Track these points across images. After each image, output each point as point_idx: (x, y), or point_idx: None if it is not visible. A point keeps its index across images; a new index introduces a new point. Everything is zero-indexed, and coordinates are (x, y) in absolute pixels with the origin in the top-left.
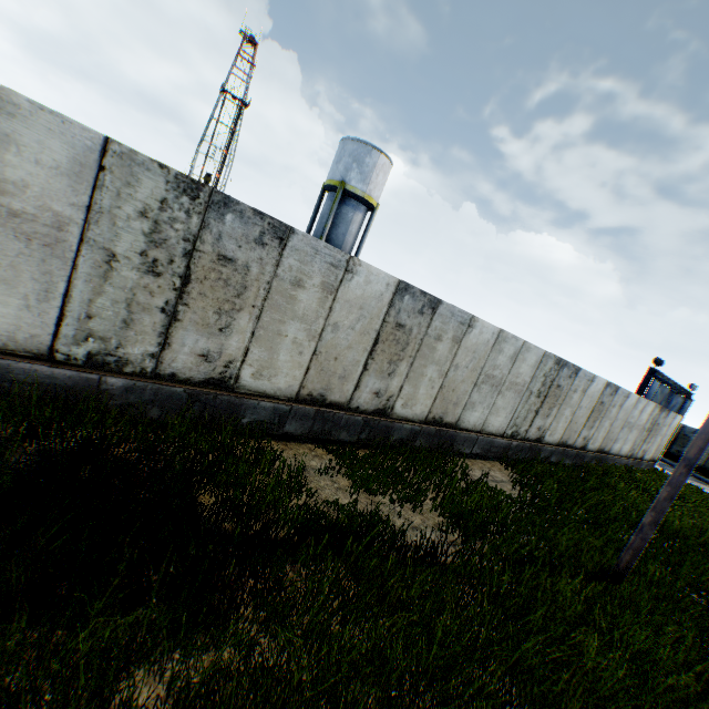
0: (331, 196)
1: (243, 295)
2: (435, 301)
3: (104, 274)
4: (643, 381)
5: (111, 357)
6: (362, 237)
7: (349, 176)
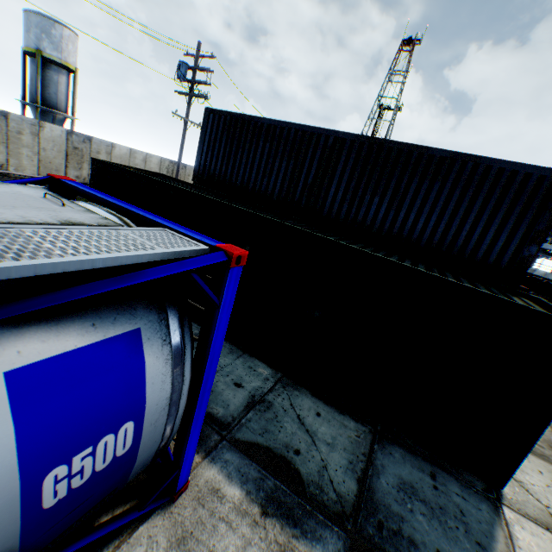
0: (34, 62)
1: None
2: (90, 137)
3: None
4: None
5: None
6: (73, 96)
7: (43, 46)
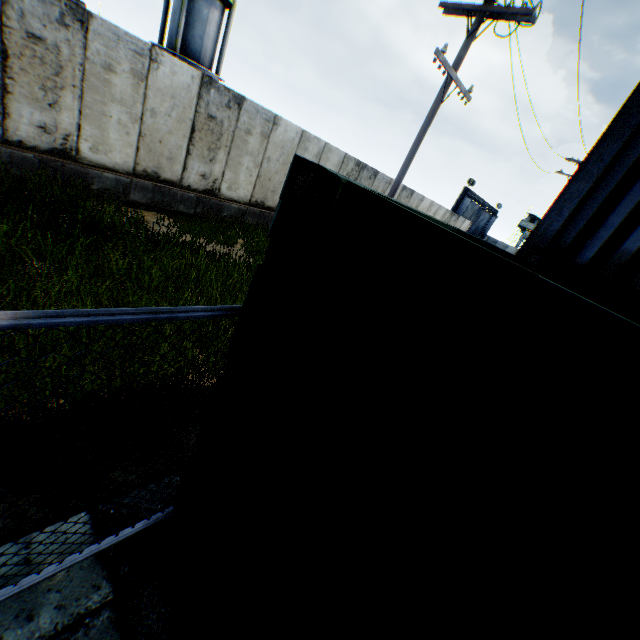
0: None
1: (62, 75)
2: (240, 98)
3: None
4: (459, 199)
5: None
6: (222, 44)
7: None
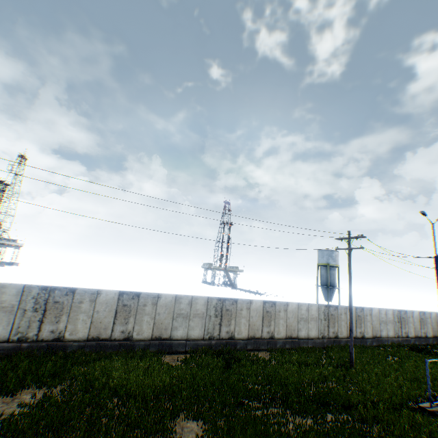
0: (324, 268)
1: (404, 322)
2: (423, 312)
3: (395, 324)
4: None
5: (397, 335)
6: (338, 277)
7: (329, 261)
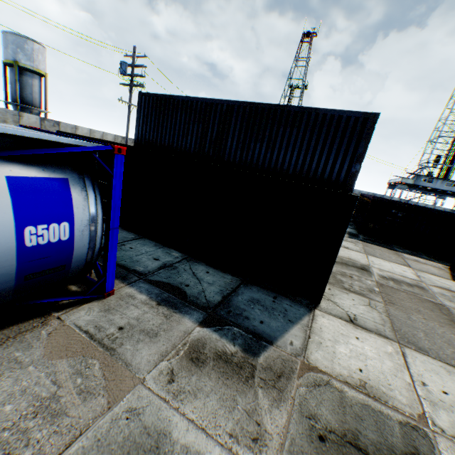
0: (13, 70)
1: None
2: (58, 122)
3: None
4: None
5: None
6: (45, 94)
7: (19, 58)
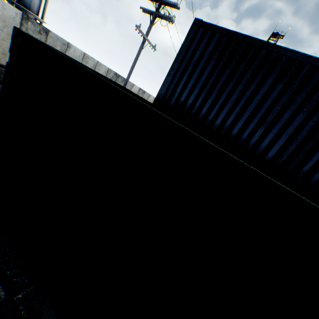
0: None
1: None
2: (47, 30)
3: None
4: None
5: None
6: (45, 3)
7: None
